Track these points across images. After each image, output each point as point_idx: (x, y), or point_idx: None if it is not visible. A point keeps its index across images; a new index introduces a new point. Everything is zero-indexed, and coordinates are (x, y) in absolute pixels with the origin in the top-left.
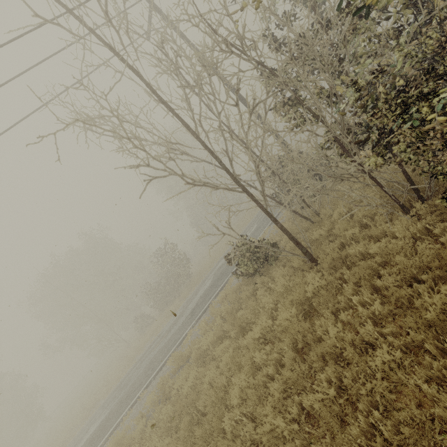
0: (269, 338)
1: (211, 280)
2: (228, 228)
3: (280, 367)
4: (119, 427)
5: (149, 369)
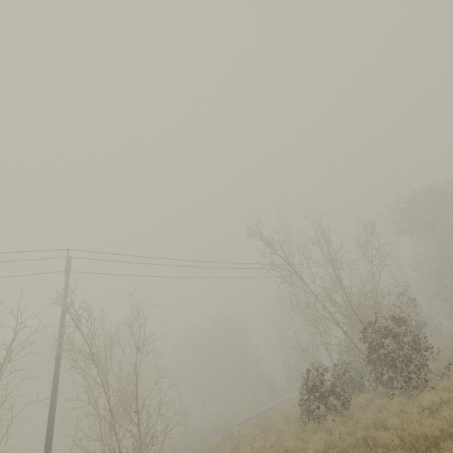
0: None
1: None
2: None
3: None
4: None
5: None
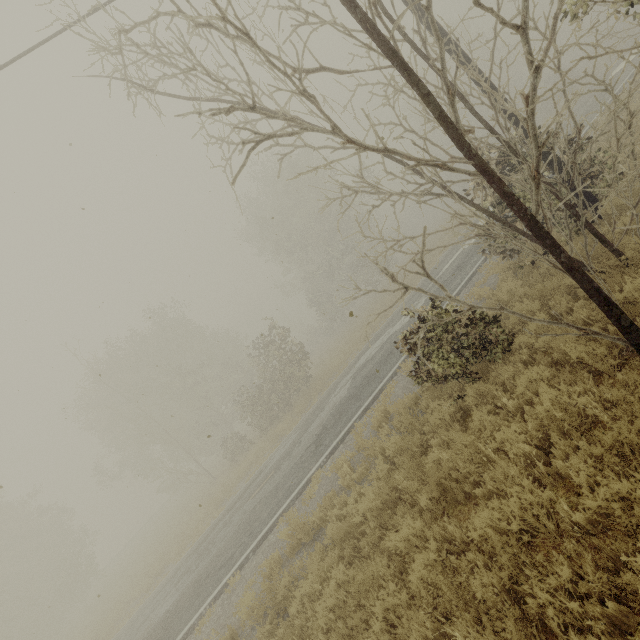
0: (534, 529)
1: (349, 387)
2: (417, 273)
3: (620, 638)
4: (192, 636)
5: (244, 533)
